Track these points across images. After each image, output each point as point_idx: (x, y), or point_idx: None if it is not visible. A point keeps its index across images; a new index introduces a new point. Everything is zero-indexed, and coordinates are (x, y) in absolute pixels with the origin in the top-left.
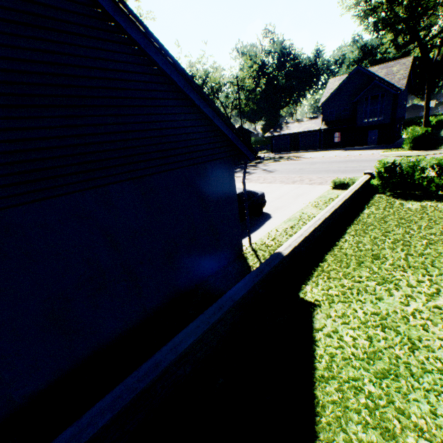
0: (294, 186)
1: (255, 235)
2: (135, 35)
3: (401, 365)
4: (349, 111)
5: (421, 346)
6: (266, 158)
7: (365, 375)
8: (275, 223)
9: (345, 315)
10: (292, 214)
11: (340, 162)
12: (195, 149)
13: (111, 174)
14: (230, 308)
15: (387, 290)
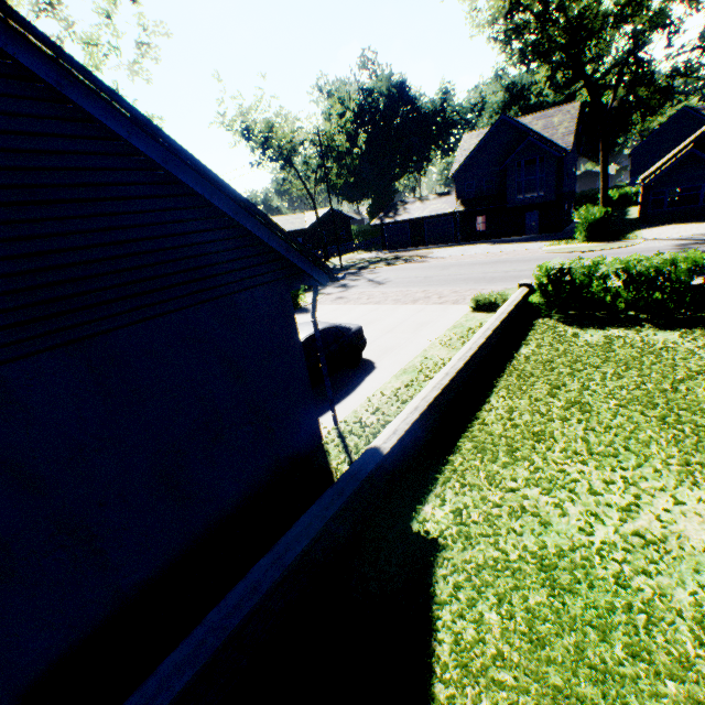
0: (415, 308)
1: (345, 405)
2: (30, 61)
3: (585, 672)
4: (496, 183)
5: (617, 623)
6: (375, 259)
7: (523, 704)
8: (381, 380)
9: (488, 566)
10: (409, 360)
11: (485, 264)
12: (207, 272)
13: (5, 343)
14: (274, 584)
15: (557, 504)
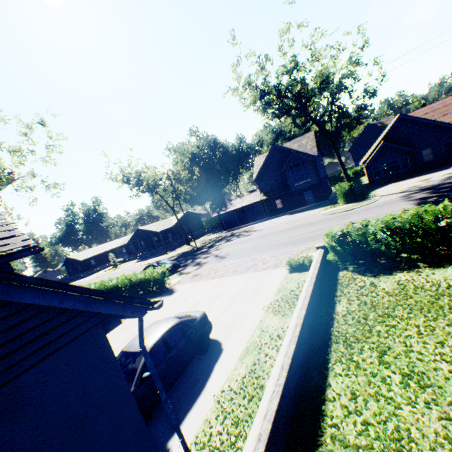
0: (248, 276)
1: (196, 412)
2: None
3: None
4: (281, 180)
5: None
6: (219, 238)
7: None
8: (228, 366)
9: None
10: (249, 335)
11: (288, 230)
12: None
13: None
14: None
15: None
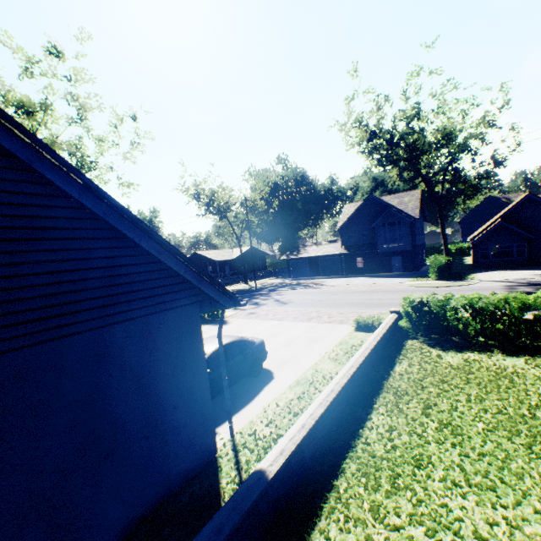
0: (310, 325)
1: (243, 414)
2: (11, 145)
3: None
4: (368, 236)
5: None
6: (282, 284)
7: None
8: (277, 390)
9: None
10: (302, 372)
11: (364, 292)
12: (128, 297)
13: None
14: None
15: None
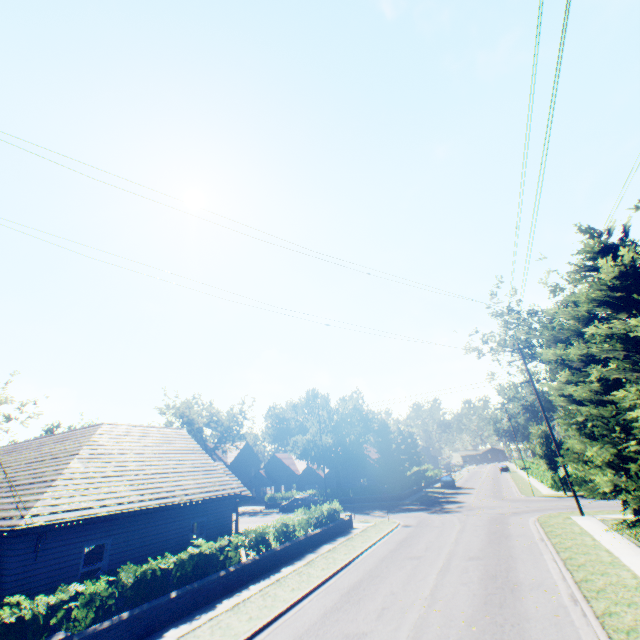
0: None
1: None
2: None
3: None
4: None
5: None
6: None
7: None
8: None
9: None
10: None
11: None
12: None
13: None
14: None
15: None
